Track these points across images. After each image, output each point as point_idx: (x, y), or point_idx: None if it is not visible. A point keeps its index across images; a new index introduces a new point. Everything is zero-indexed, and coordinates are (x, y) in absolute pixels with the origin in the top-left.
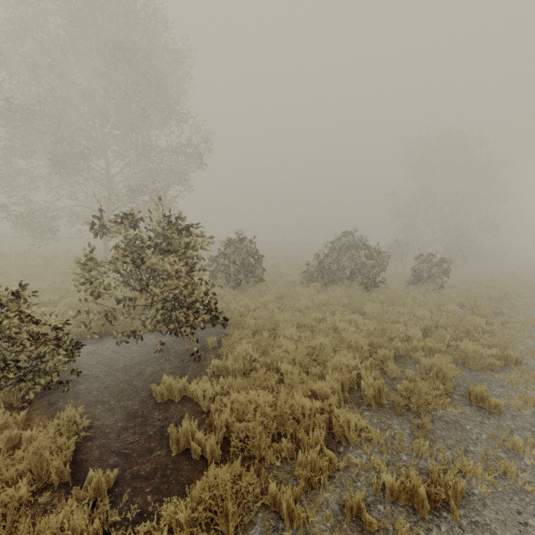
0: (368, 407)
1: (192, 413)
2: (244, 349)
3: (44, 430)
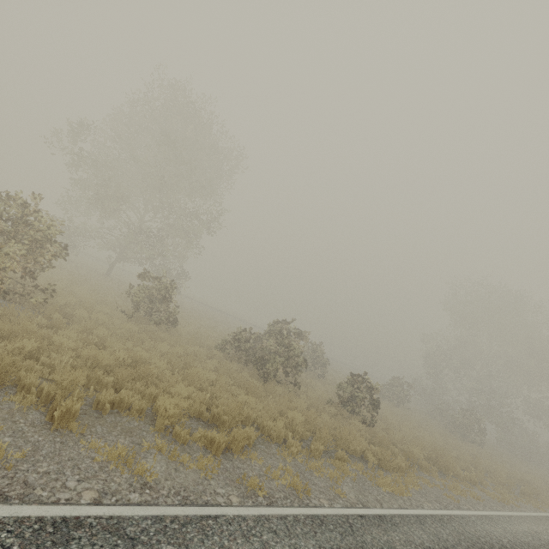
0: None
1: None
2: None
3: None
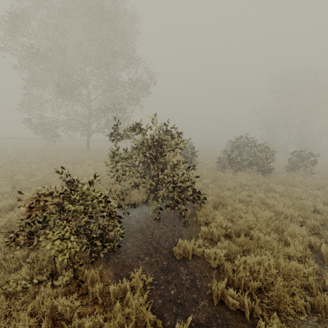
0: None
1: (206, 269)
2: (221, 219)
3: (121, 284)
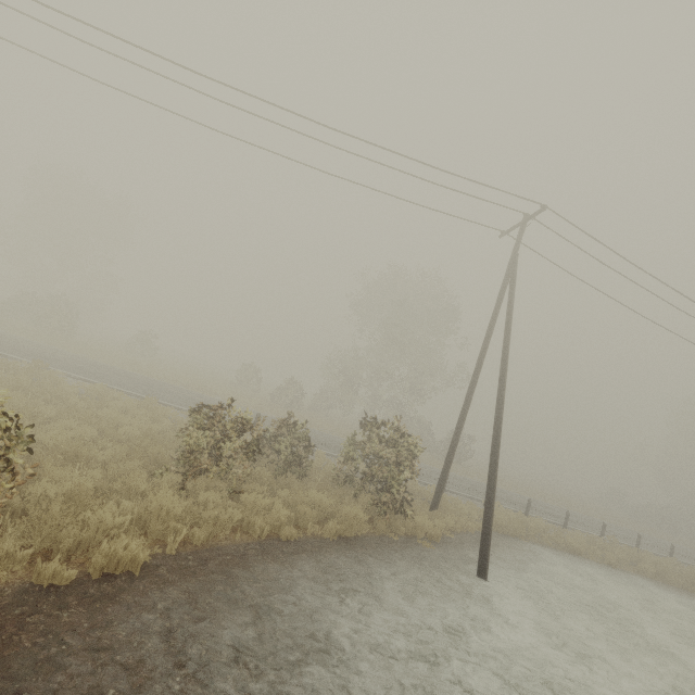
0: None
1: None
2: None
3: None
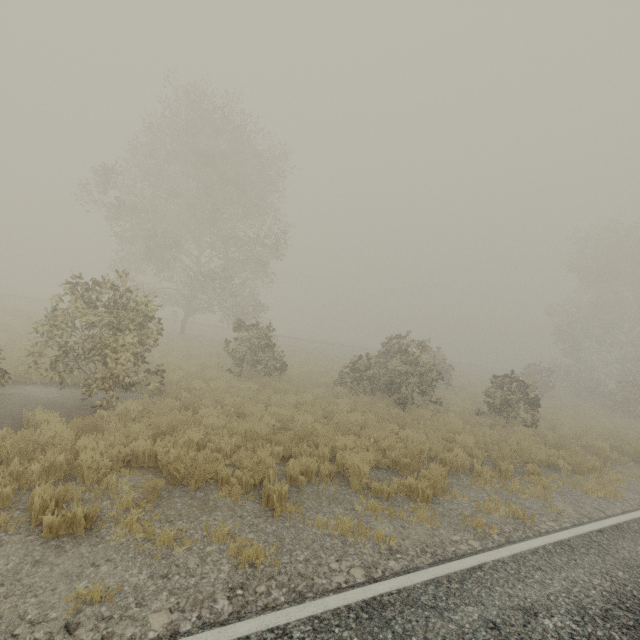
0: (162, 474)
1: None
2: (129, 407)
3: None
